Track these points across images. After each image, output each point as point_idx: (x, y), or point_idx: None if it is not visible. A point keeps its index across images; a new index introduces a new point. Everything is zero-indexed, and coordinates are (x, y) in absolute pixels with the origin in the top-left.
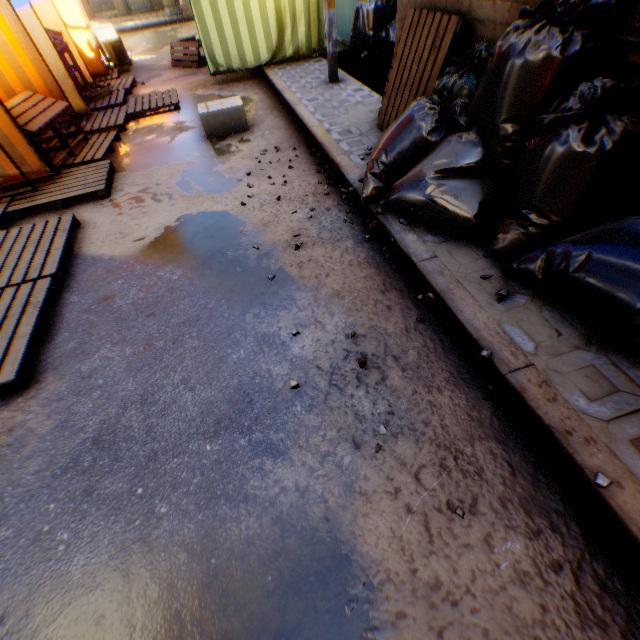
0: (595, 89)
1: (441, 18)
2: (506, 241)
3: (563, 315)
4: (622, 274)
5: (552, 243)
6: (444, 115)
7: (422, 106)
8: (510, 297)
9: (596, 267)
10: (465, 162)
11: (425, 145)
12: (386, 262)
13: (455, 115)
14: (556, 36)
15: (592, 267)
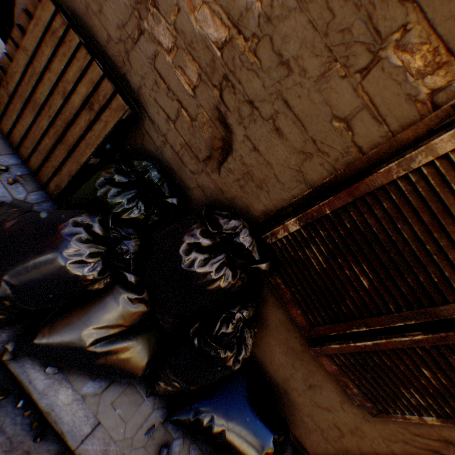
0: (245, 319)
1: (102, 75)
2: (167, 390)
3: (202, 447)
4: (242, 453)
5: (202, 407)
6: (109, 252)
7: (79, 248)
8: (169, 449)
9: (229, 443)
10: (134, 325)
11: (84, 294)
12: (26, 428)
13: (123, 261)
14: (231, 279)
15: (226, 442)
